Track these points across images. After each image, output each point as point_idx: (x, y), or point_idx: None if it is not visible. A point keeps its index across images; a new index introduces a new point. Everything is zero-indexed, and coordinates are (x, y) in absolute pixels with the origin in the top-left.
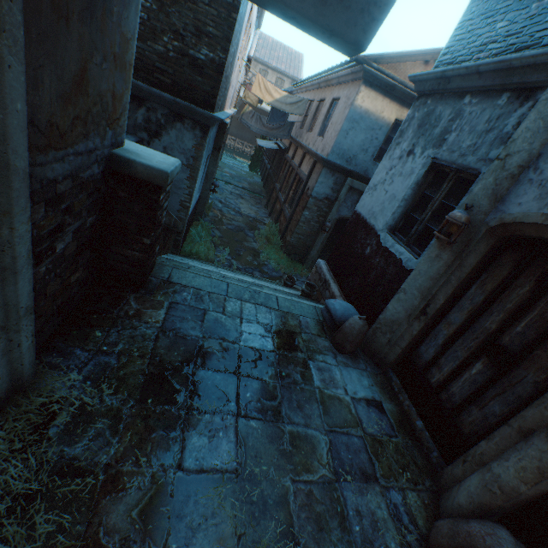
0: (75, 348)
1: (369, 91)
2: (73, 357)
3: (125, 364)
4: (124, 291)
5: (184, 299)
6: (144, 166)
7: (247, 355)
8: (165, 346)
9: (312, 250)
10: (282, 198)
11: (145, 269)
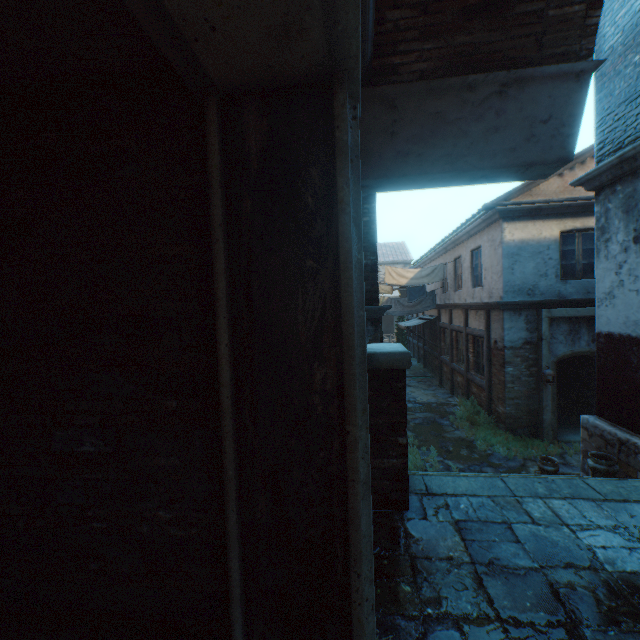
0: (394, 617)
1: (513, 224)
2: (400, 632)
3: (473, 634)
4: (392, 519)
5: (466, 513)
6: (385, 354)
7: (639, 589)
8: (502, 592)
9: (543, 414)
10: (459, 367)
11: (406, 480)
